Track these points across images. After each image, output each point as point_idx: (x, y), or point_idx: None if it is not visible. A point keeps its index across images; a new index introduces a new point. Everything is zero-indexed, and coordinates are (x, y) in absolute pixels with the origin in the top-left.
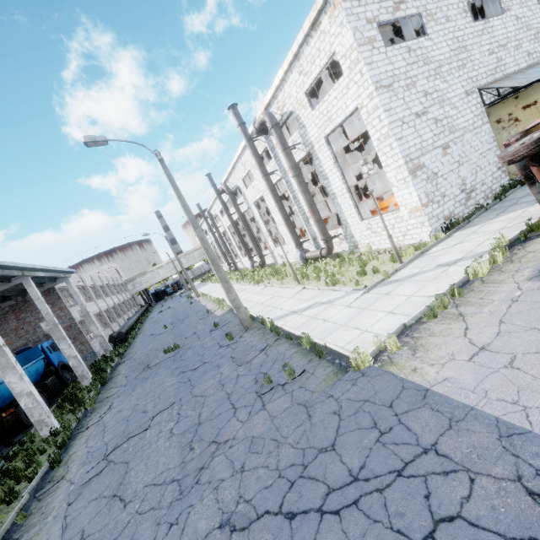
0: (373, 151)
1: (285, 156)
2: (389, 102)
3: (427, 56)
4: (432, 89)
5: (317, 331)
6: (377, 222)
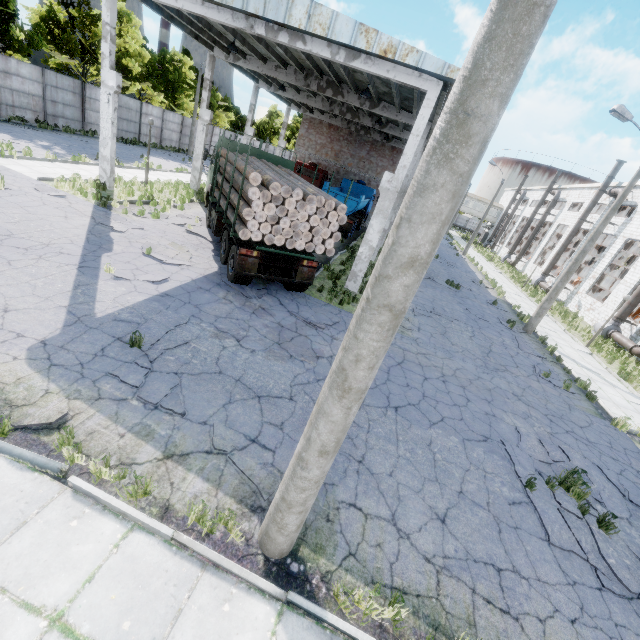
0: None
1: None
2: None
3: None
4: None
5: (591, 387)
6: None
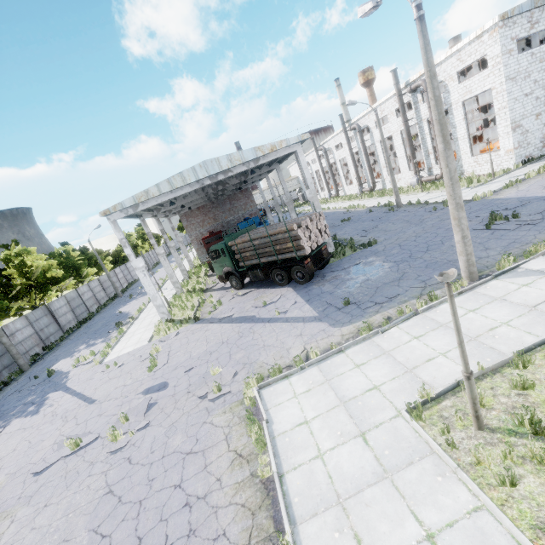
0: (493, 114)
1: (430, 111)
2: (511, 88)
3: (543, 57)
4: (540, 78)
5: None
6: (483, 157)
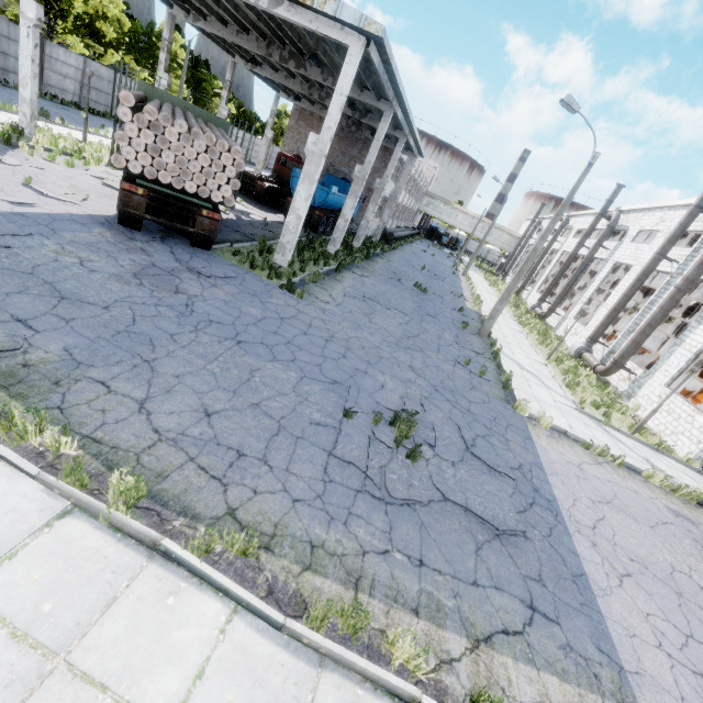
0: None
1: (698, 262)
2: None
3: None
4: None
5: (518, 383)
6: (674, 401)
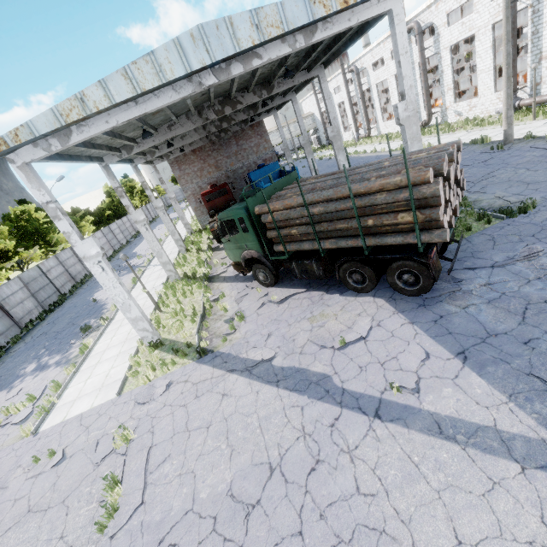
0: None
1: None
2: None
3: None
4: None
5: None
6: None
